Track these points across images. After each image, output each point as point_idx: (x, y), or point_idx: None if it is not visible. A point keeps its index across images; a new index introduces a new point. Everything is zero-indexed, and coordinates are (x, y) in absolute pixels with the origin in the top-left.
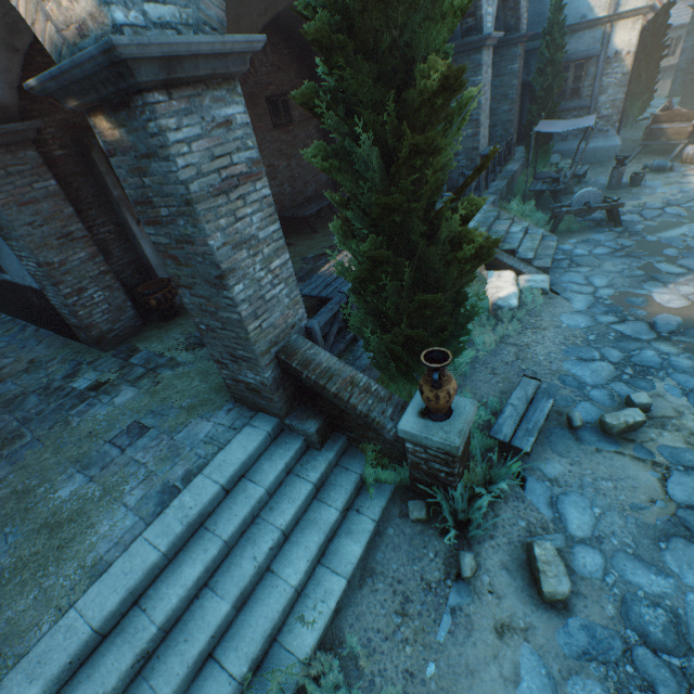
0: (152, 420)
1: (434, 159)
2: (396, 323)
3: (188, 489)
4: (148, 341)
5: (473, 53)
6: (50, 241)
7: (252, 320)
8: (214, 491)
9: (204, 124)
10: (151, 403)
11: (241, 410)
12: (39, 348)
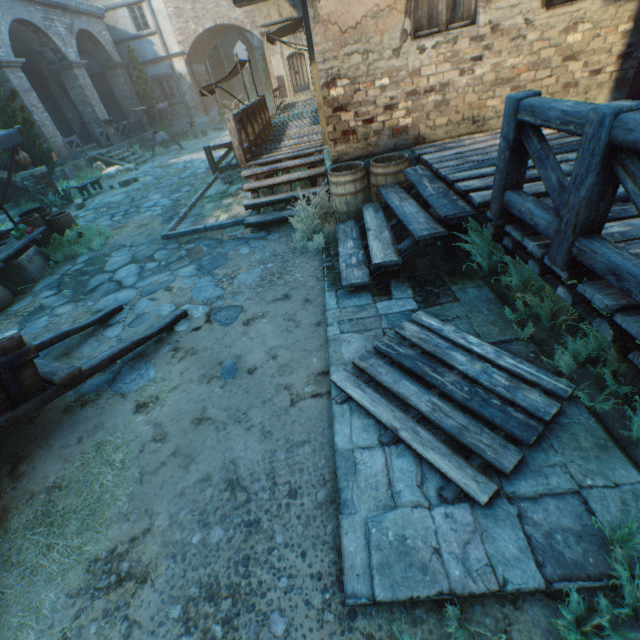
0: None
1: None
2: None
3: None
4: None
5: (71, 71)
6: None
7: None
8: None
9: None
10: None
11: None
12: None
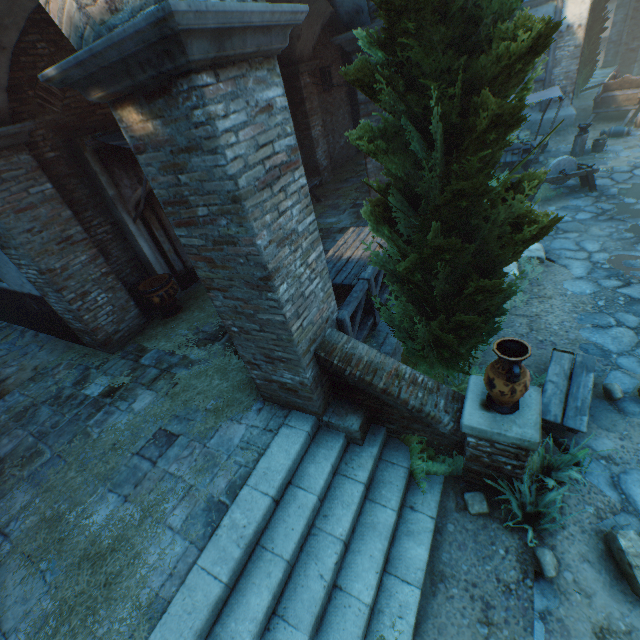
0: (178, 426)
1: (509, 133)
2: (438, 310)
3: (236, 504)
4: (154, 339)
5: None
6: (50, 246)
7: (294, 320)
8: (265, 505)
9: (248, 109)
10: (173, 408)
11: (272, 409)
12: (42, 354)
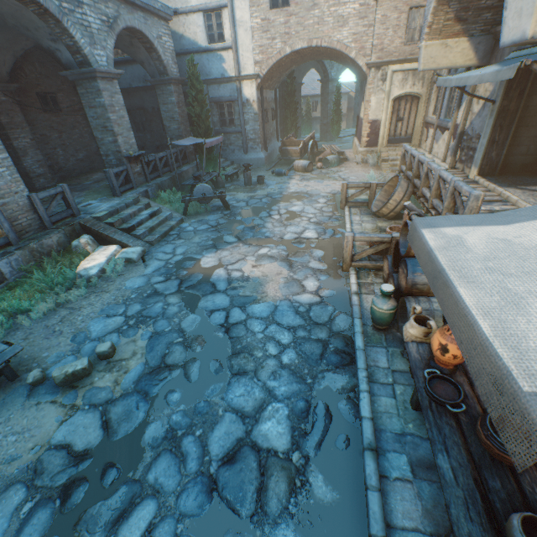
0: None
1: None
2: None
3: None
4: None
5: (92, 81)
6: None
7: None
8: None
9: None
10: None
11: None
12: None
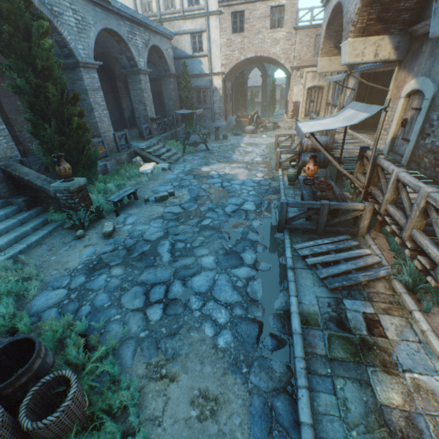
0: None
1: (49, 90)
2: None
3: None
4: None
5: (137, 75)
6: None
7: None
8: None
9: None
10: None
11: None
12: None
